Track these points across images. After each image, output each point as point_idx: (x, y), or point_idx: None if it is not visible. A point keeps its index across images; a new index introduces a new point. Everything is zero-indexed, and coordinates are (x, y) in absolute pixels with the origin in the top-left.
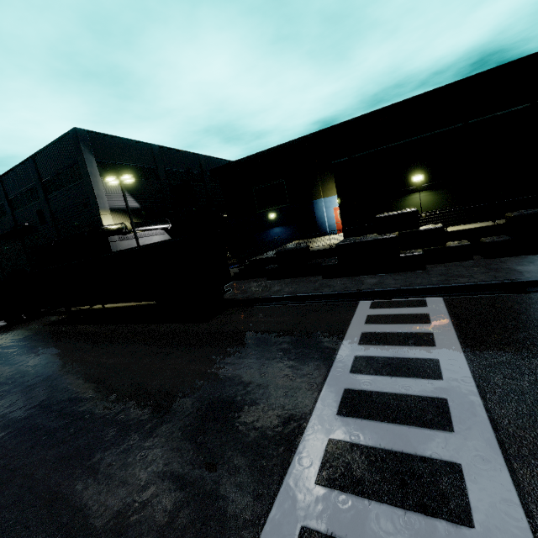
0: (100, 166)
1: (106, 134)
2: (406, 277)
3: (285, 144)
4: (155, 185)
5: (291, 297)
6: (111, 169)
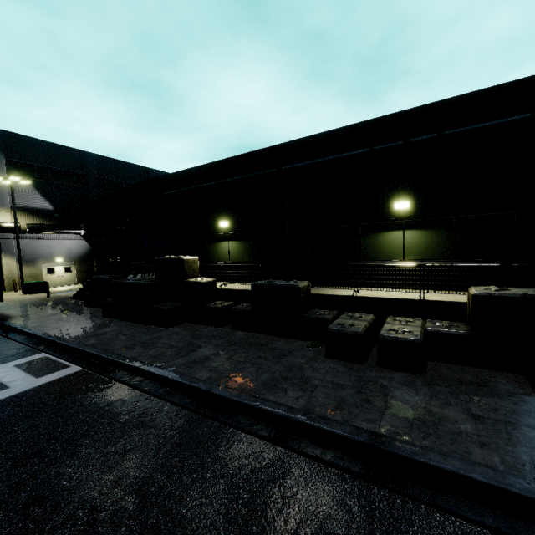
0: (12, 164)
1: (27, 136)
2: (128, 334)
3: (190, 169)
4: (80, 190)
5: (23, 331)
6: (25, 169)
